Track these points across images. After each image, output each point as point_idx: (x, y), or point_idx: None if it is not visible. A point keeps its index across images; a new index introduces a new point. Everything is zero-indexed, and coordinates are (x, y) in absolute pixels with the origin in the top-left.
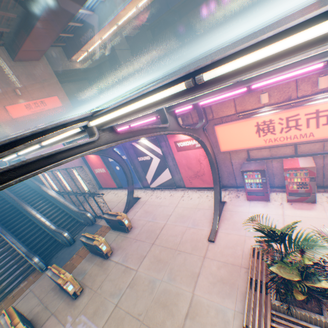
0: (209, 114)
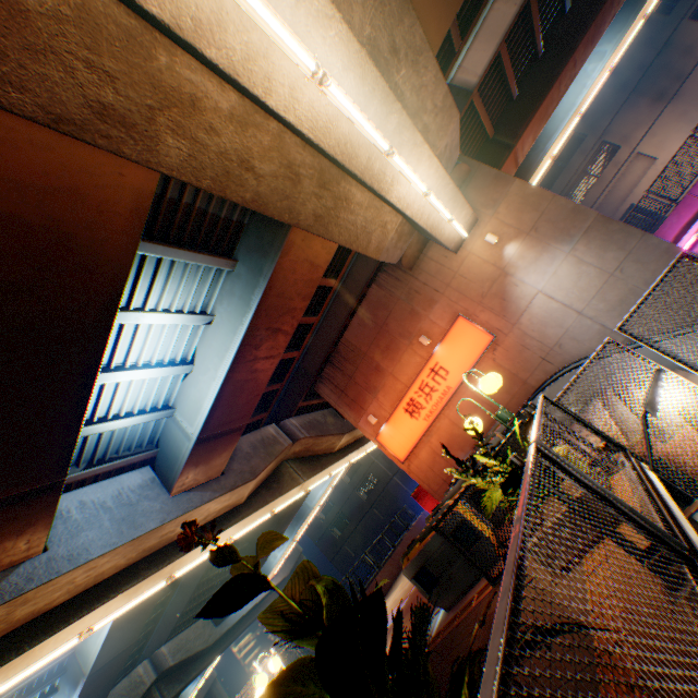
0: None
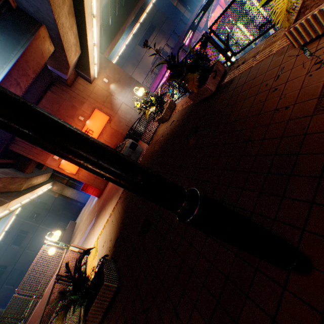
0: (197, 34)
